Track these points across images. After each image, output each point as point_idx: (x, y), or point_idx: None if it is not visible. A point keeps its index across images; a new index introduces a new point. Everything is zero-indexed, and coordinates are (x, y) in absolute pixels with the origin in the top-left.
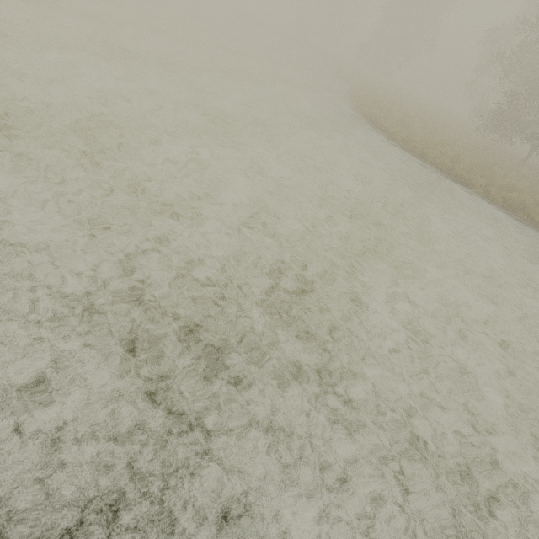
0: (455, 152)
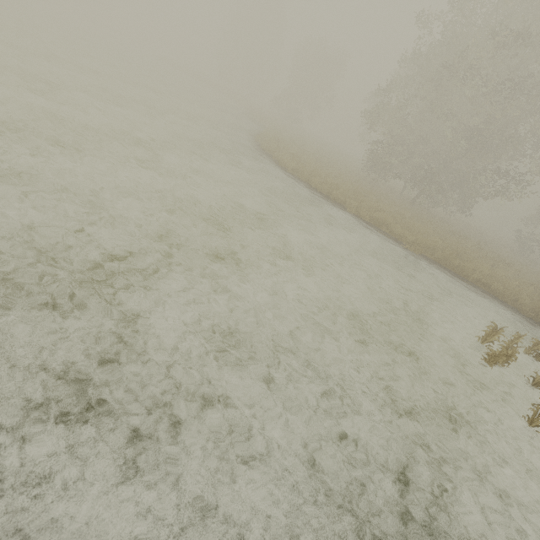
0: (338, 181)
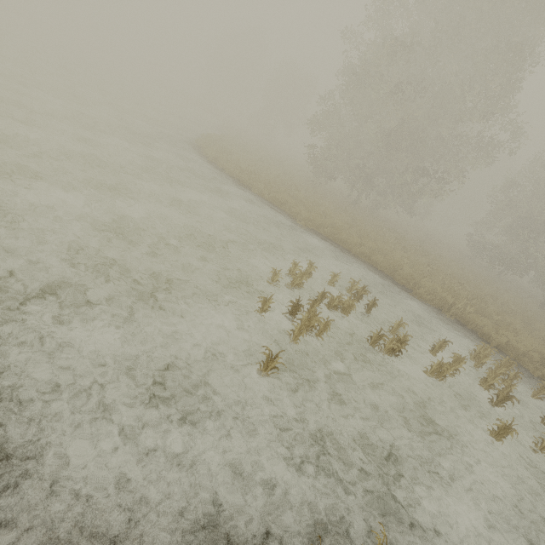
0: (263, 173)
